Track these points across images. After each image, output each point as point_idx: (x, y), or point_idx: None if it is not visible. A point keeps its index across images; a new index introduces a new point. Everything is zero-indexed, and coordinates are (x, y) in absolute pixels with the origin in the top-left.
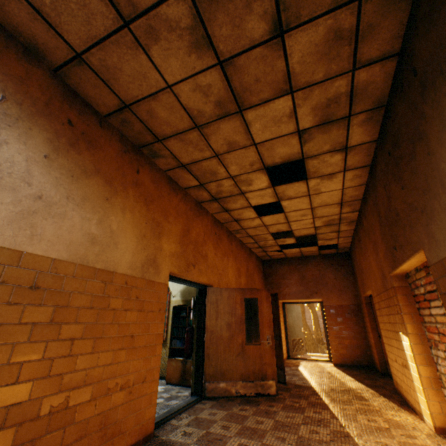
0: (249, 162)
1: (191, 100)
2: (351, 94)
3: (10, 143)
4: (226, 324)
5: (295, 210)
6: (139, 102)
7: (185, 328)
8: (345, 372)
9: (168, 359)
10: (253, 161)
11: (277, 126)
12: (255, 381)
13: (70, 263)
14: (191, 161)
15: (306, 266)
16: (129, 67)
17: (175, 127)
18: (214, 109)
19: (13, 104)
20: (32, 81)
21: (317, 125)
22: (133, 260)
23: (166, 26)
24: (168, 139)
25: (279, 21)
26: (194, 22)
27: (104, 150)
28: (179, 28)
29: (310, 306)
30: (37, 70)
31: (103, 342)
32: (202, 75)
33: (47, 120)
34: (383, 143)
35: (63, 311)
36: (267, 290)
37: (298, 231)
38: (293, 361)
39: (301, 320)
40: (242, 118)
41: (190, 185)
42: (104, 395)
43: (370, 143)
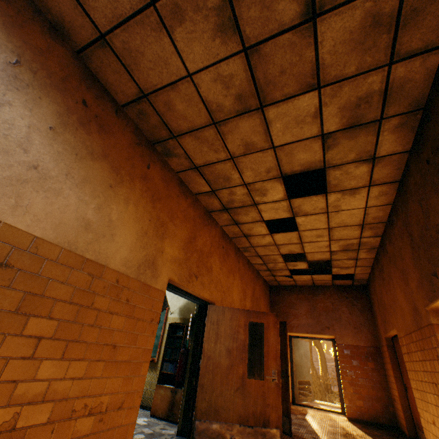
0: (266, 167)
1: (211, 91)
2: (385, 93)
3: (13, 106)
4: (225, 350)
5: (311, 229)
6: (157, 92)
7: (179, 350)
8: (364, 430)
9: (156, 386)
10: (270, 167)
11: (299, 127)
12: (255, 427)
13: (55, 245)
14: (205, 163)
15: (317, 296)
16: (151, 51)
17: (191, 122)
18: (234, 103)
19: (27, 71)
20: (52, 56)
21: (343, 128)
22: (129, 257)
23: (192, 6)
24: (183, 136)
25: (313, 2)
26: (222, 2)
27: (115, 138)
28: (206, 8)
29: (317, 345)
30: (59, 48)
31: (77, 348)
32: (225, 63)
33: (60, 95)
34: (419, 151)
35: (34, 301)
36: (276, 315)
37: (311, 255)
38: (299, 408)
39: (309, 359)
40: (262, 116)
41: (201, 190)
42: (66, 418)
43: (401, 154)
